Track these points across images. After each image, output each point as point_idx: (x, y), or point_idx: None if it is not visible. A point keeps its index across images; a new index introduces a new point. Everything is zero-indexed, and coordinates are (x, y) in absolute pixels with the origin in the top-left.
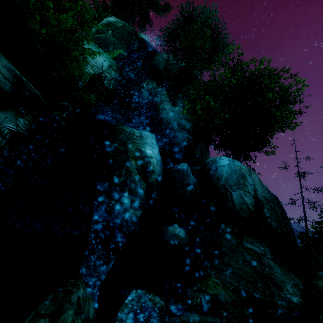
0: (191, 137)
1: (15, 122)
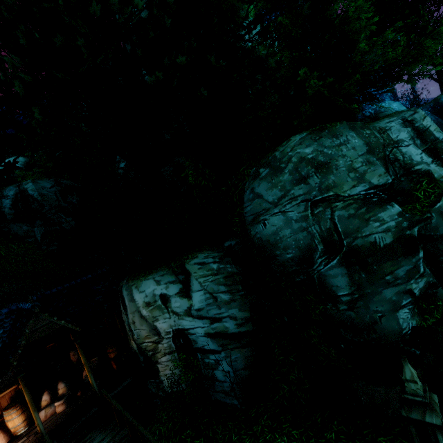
0: None
1: None
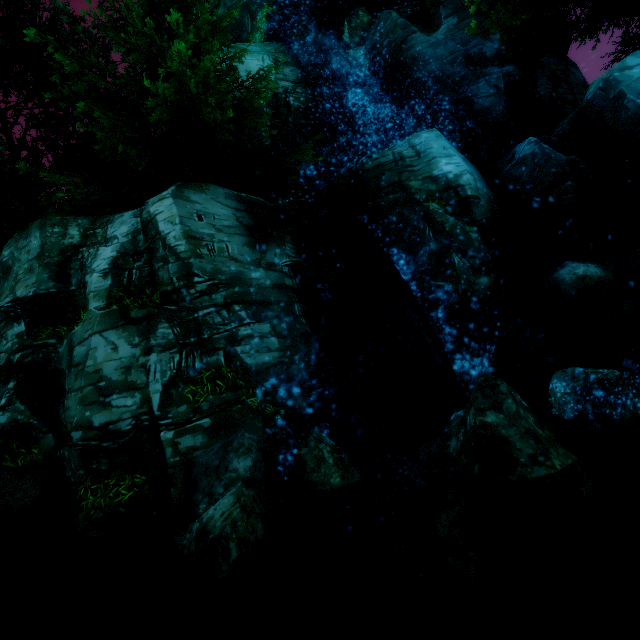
0: (509, 67)
1: (285, 254)
